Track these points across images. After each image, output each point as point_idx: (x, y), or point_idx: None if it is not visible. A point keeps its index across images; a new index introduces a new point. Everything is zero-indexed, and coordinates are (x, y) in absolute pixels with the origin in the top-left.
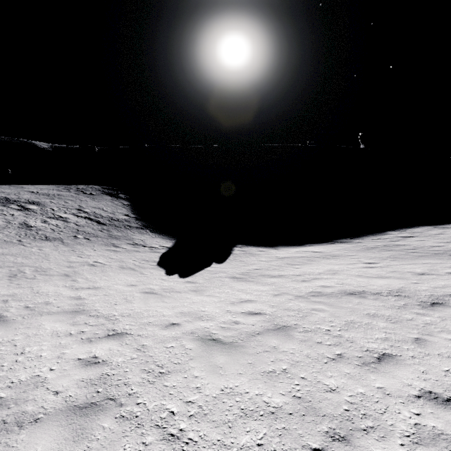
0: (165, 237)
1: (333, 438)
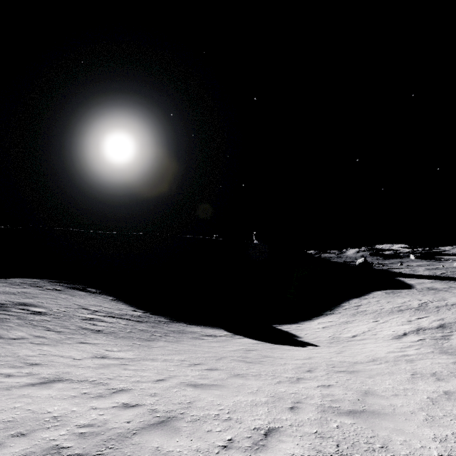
0: (209, 327)
1: None
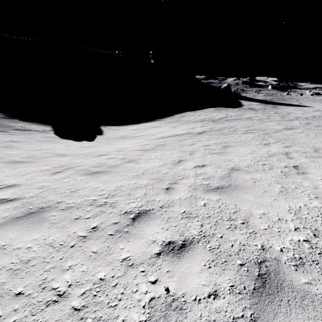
0: (39, 124)
1: (191, 152)
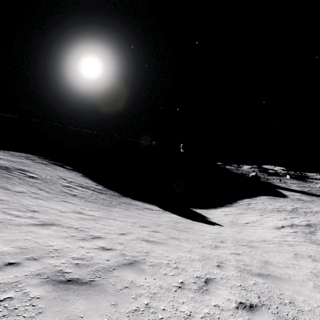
0: (147, 203)
1: None
